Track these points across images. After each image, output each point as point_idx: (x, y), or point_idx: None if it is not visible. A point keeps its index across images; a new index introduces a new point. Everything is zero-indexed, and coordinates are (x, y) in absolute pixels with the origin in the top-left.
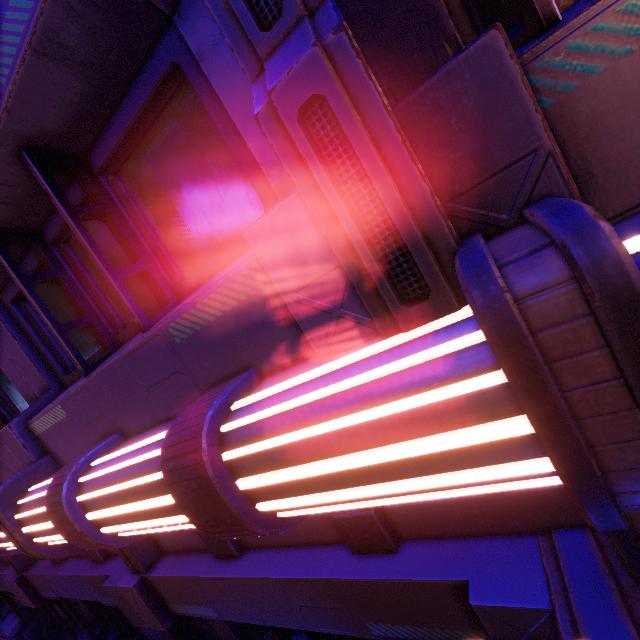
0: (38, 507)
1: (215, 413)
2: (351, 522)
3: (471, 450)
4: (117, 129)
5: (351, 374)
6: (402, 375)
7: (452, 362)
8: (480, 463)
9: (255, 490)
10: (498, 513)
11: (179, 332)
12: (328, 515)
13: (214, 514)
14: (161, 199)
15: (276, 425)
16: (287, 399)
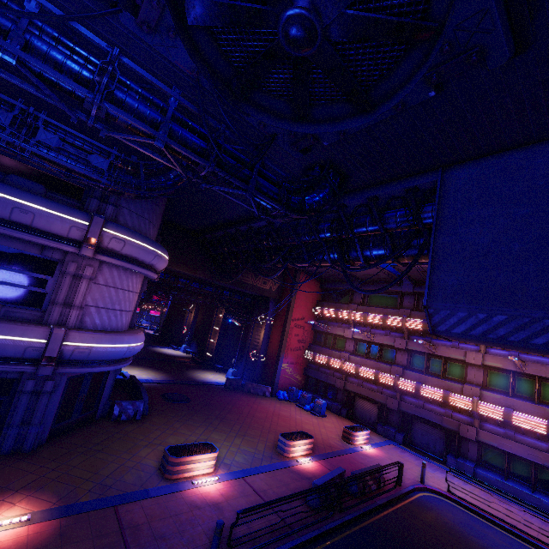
0: (492, 407)
1: None
2: None
3: None
4: None
5: None
6: None
7: None
8: None
9: None
10: None
11: (548, 410)
12: (545, 445)
13: None
14: (547, 390)
15: None
16: None
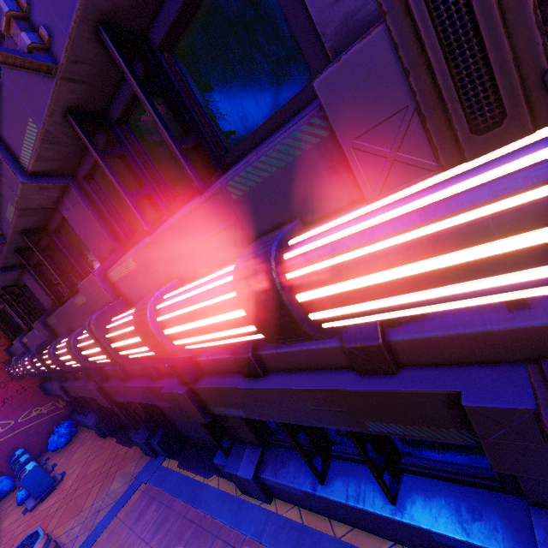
0: (124, 328)
1: (278, 245)
2: (361, 350)
3: (526, 253)
4: (175, 1)
5: (412, 200)
6: (469, 192)
7: (525, 174)
8: (531, 265)
9: (310, 303)
10: (493, 346)
11: (236, 189)
12: (340, 347)
13: (277, 319)
14: (210, 75)
15: (337, 248)
16: (346, 228)
